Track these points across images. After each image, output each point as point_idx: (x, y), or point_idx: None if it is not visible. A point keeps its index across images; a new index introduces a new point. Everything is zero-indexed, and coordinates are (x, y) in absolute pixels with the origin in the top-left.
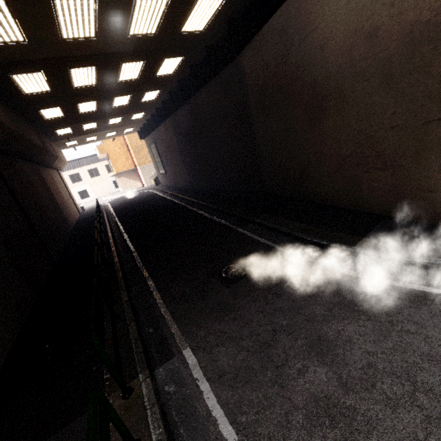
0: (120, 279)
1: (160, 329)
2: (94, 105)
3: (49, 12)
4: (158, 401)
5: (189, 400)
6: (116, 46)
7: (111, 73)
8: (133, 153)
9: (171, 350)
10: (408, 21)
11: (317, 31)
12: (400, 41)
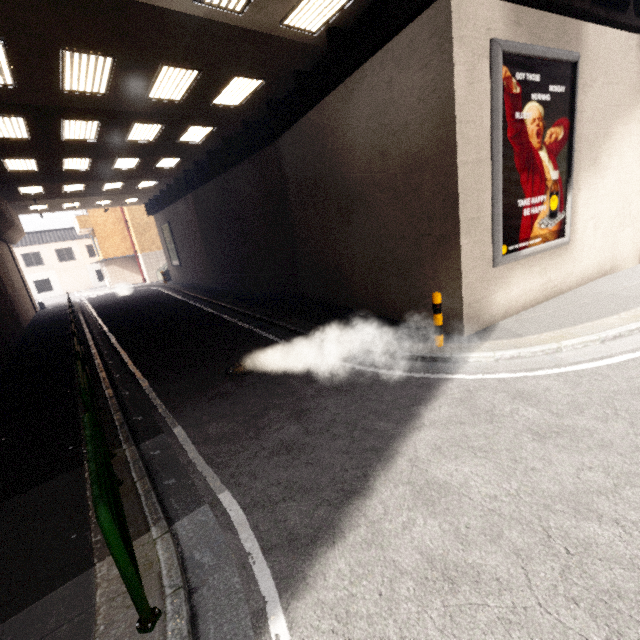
0: (104, 379)
1: (150, 416)
2: (86, 162)
3: (54, 65)
4: (142, 461)
5: (172, 457)
6: (130, 106)
7: (118, 131)
8: (134, 233)
9: (160, 429)
10: (404, 151)
11: (345, 138)
12: (401, 165)
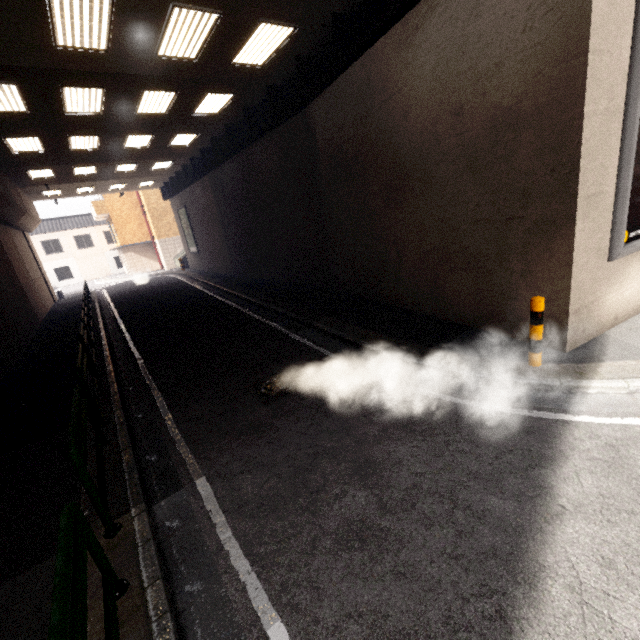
0: (115, 394)
1: (167, 456)
2: (94, 141)
3: (40, 9)
4: (155, 538)
5: (196, 534)
6: (137, 67)
7: (126, 101)
8: (150, 218)
9: (179, 480)
10: (492, 104)
11: (401, 94)
12: (484, 124)
